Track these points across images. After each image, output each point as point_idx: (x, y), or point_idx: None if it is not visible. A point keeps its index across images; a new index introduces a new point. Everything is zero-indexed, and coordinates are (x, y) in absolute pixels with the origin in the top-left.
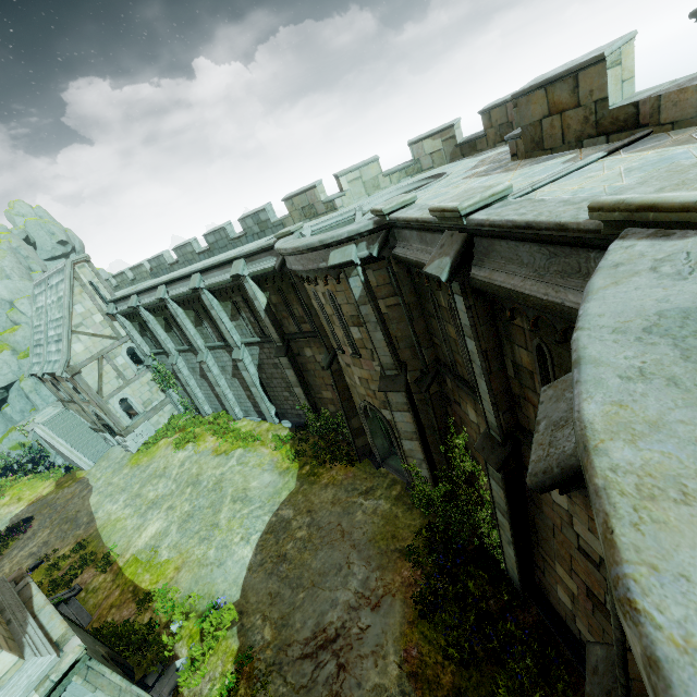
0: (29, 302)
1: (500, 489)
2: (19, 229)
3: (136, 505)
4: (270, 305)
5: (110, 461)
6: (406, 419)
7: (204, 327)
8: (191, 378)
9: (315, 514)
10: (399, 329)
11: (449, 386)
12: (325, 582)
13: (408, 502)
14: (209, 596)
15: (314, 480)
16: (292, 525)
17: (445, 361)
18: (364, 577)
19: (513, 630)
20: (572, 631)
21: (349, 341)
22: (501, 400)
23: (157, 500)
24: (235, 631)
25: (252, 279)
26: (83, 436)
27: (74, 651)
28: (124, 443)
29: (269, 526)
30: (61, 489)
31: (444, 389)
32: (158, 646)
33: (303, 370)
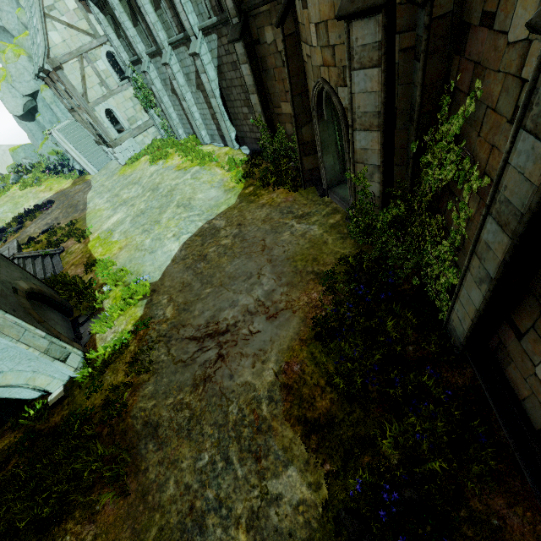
0: None
1: None
2: None
3: (113, 202)
4: None
5: (107, 170)
6: (371, 86)
7: (162, 9)
8: (164, 94)
9: (243, 228)
10: None
11: None
12: (232, 284)
13: (344, 232)
14: (137, 273)
15: (253, 200)
16: (220, 233)
17: None
18: (270, 289)
19: (429, 385)
20: (527, 415)
21: None
22: None
23: (127, 200)
24: (144, 303)
25: None
26: (89, 146)
27: None
28: (114, 155)
29: (200, 231)
30: (74, 186)
31: (465, 6)
32: (91, 298)
33: (262, 70)
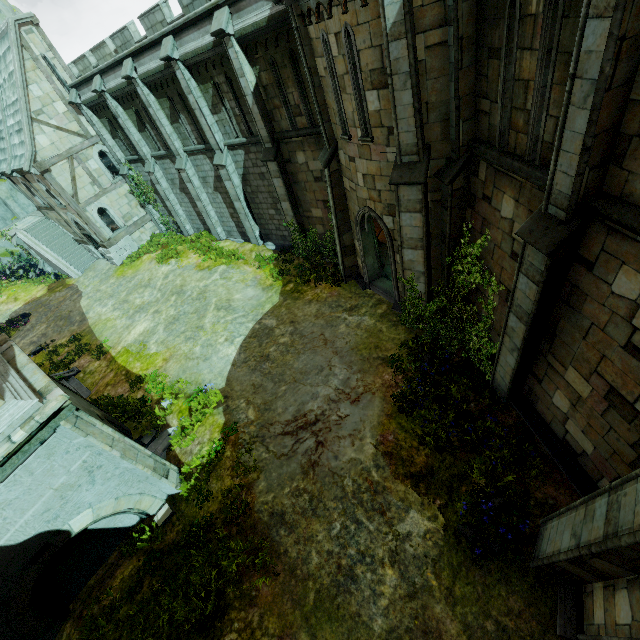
0: None
1: (532, 286)
2: None
3: (124, 309)
4: (259, 88)
5: (96, 272)
6: (415, 223)
7: (181, 123)
8: (170, 192)
9: (298, 325)
10: (434, 89)
11: (481, 176)
12: (306, 379)
13: (394, 320)
14: (196, 383)
15: (297, 296)
16: (275, 332)
17: (489, 136)
18: (345, 378)
19: (492, 427)
20: (554, 432)
21: (360, 117)
22: (598, 145)
23: (143, 306)
24: (221, 410)
25: (238, 43)
26: (67, 246)
27: (57, 400)
28: (108, 255)
29: (252, 332)
30: (53, 293)
31: (471, 185)
32: (151, 416)
33: (292, 182)
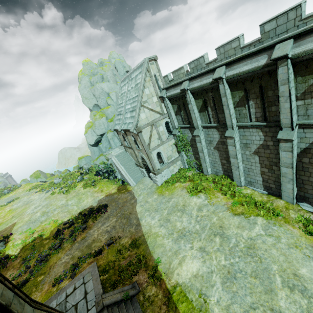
0: (115, 94)
1: None
2: (112, 63)
3: (168, 229)
4: None
5: (144, 185)
6: None
7: (246, 107)
8: (205, 147)
9: None
10: None
11: None
12: None
13: None
14: None
15: None
16: None
17: None
18: None
19: None
20: None
21: None
22: None
23: (185, 232)
24: None
25: None
26: (131, 167)
27: None
28: (155, 179)
29: None
30: (120, 193)
31: None
32: None
33: None
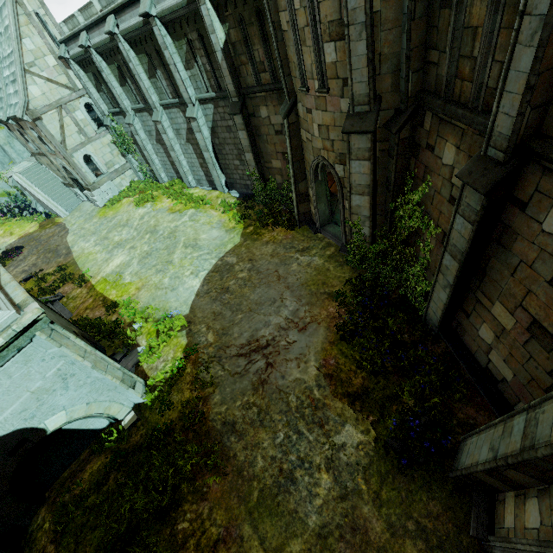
0: None
1: (468, 225)
2: None
3: (104, 245)
4: (228, 45)
5: (82, 212)
6: (363, 170)
7: (158, 78)
8: (147, 143)
9: (255, 262)
10: (387, 41)
11: (426, 126)
12: (260, 309)
13: (340, 260)
14: (164, 309)
15: (256, 238)
16: (235, 268)
17: (436, 87)
18: (294, 309)
19: (423, 355)
20: (478, 361)
21: (318, 69)
22: (541, 85)
23: (121, 242)
24: (184, 333)
25: (209, 0)
26: (56, 189)
27: (33, 312)
28: (92, 197)
29: (215, 267)
30: (43, 229)
31: (416, 135)
32: (123, 336)
33: (256, 135)
